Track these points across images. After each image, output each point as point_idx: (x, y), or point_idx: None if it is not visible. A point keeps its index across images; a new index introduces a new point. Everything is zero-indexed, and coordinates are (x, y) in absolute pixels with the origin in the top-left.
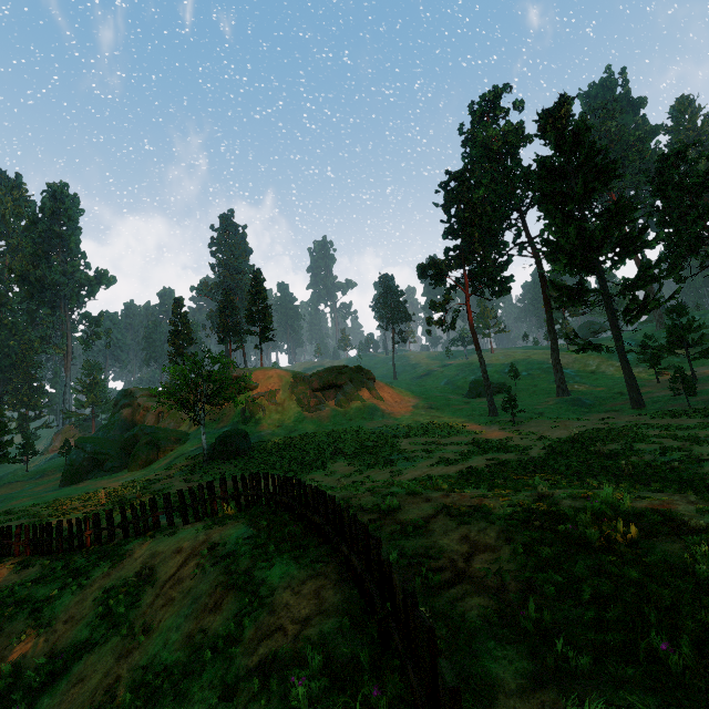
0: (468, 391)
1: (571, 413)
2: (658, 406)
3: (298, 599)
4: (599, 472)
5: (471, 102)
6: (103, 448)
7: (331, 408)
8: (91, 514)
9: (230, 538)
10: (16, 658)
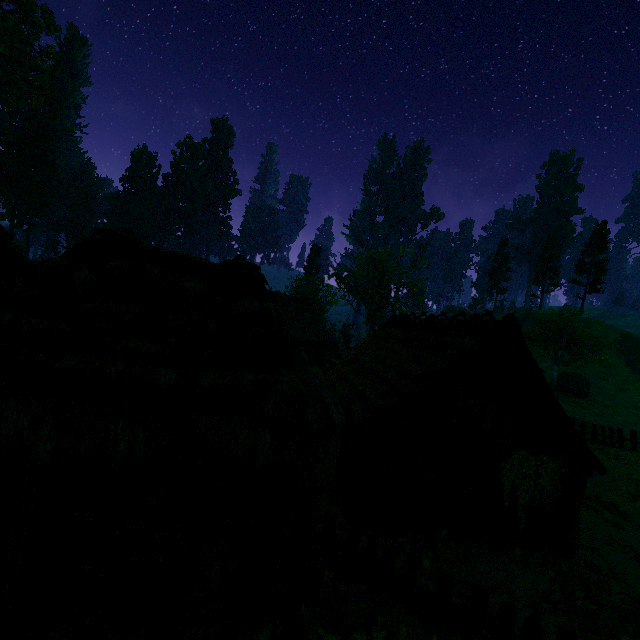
0: None
1: None
2: None
3: None
4: None
5: None
6: None
7: None
8: None
9: None
10: None
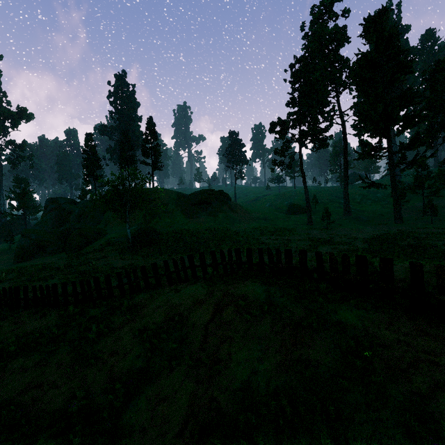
0: (287, 210)
1: (358, 225)
2: (411, 222)
3: (407, 336)
4: (424, 255)
5: (313, 5)
6: (44, 237)
7: (205, 216)
8: (66, 280)
9: (256, 293)
10: (77, 383)
